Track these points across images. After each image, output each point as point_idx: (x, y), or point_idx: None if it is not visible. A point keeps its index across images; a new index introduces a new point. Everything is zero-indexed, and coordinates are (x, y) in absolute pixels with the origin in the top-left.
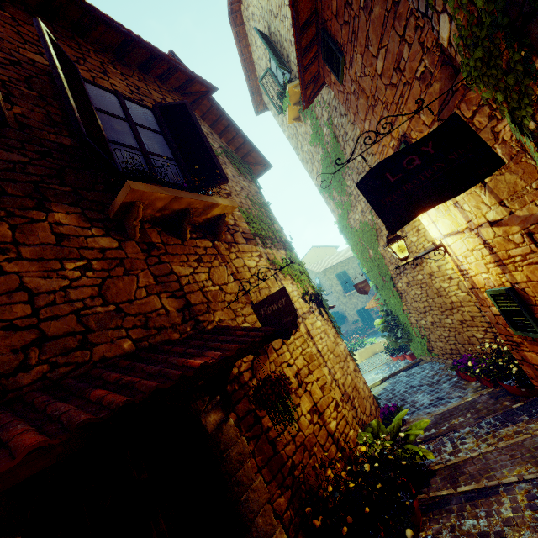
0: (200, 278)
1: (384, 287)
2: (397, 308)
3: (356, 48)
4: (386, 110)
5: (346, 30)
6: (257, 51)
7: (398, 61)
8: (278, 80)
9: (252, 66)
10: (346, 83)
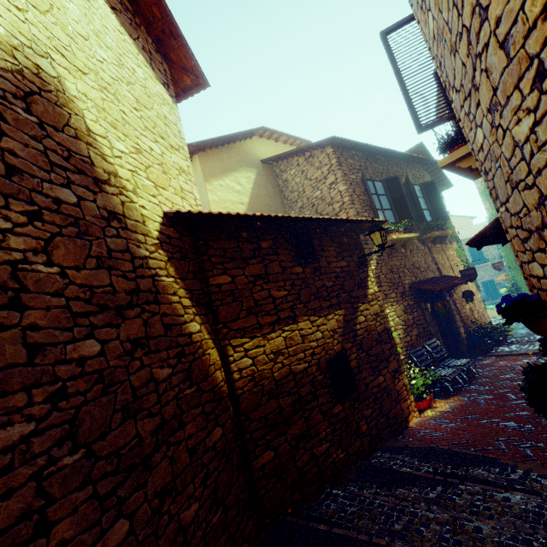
0: (439, 259)
1: (515, 268)
2: (521, 283)
3: None
4: None
5: None
6: None
7: None
8: None
9: None
10: None
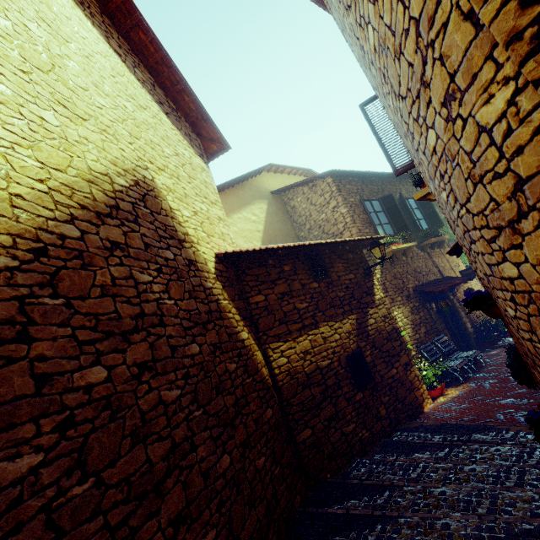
0: (439, 262)
1: None
2: None
3: None
4: None
5: None
6: None
7: None
8: None
9: None
10: None
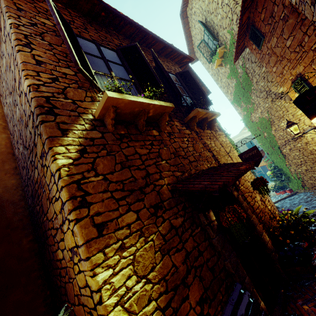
0: (213, 145)
1: (273, 153)
2: (281, 164)
3: (274, 35)
4: (289, 62)
5: (268, 27)
6: (195, 30)
7: (300, 42)
8: (208, 45)
9: (190, 38)
10: (263, 49)
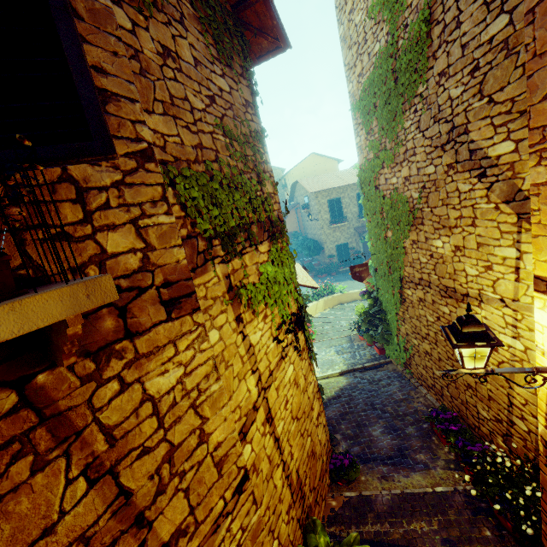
0: None
1: (385, 278)
2: (390, 306)
3: None
4: None
5: None
6: None
7: None
8: None
9: None
10: None
